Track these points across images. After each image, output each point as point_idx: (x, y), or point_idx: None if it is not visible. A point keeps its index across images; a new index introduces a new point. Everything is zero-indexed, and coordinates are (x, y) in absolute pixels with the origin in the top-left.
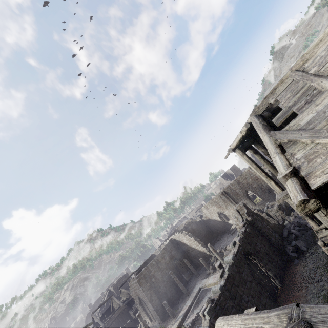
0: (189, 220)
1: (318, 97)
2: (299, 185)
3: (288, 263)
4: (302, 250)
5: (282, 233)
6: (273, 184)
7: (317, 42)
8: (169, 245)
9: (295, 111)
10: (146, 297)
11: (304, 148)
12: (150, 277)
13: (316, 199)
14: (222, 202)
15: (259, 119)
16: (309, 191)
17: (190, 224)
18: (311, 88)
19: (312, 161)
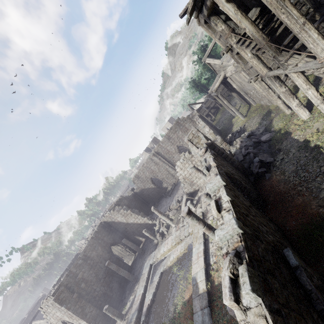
0: (120, 198)
1: None
2: None
3: (257, 182)
4: (267, 164)
5: None
6: (289, 5)
7: None
8: (100, 231)
9: None
10: (75, 315)
11: None
12: (77, 283)
13: None
14: (154, 165)
15: None
16: None
17: (122, 200)
18: None
19: None
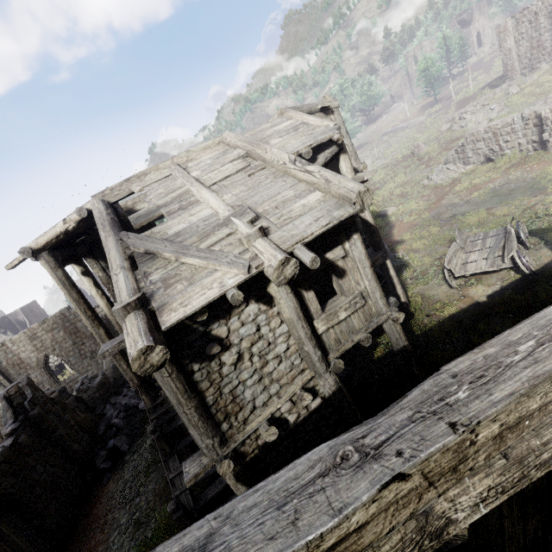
0: None
1: (194, 206)
2: (145, 323)
3: (94, 485)
4: (122, 452)
5: (96, 430)
6: (103, 334)
7: (206, 146)
8: None
9: (165, 214)
10: None
11: (165, 267)
12: None
13: (166, 345)
14: None
15: (107, 208)
16: (158, 333)
17: None
18: (190, 193)
19: (172, 287)
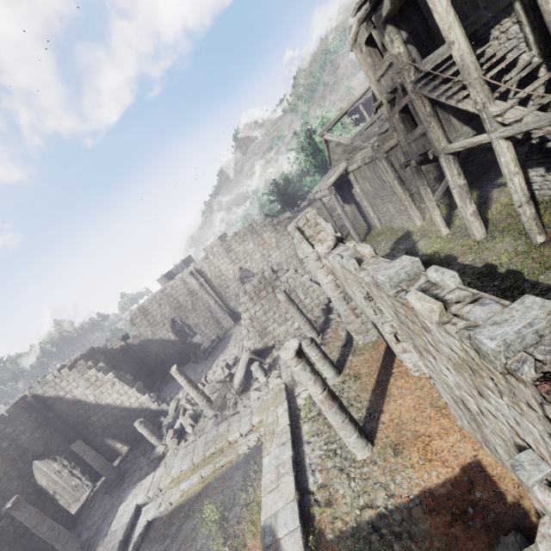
0: None
1: None
2: None
3: None
4: None
5: None
6: None
7: None
8: (13, 419)
9: None
10: None
11: None
12: None
13: None
14: (186, 294)
15: None
16: None
17: (95, 354)
18: None
19: None
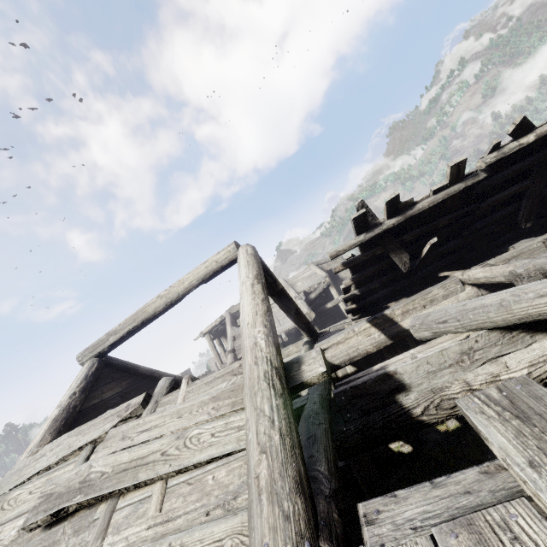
0: None
1: None
2: (233, 356)
3: None
4: None
5: None
6: None
7: None
8: None
9: None
10: None
11: None
12: None
13: None
14: None
15: (230, 316)
16: (236, 359)
17: None
18: None
19: None
